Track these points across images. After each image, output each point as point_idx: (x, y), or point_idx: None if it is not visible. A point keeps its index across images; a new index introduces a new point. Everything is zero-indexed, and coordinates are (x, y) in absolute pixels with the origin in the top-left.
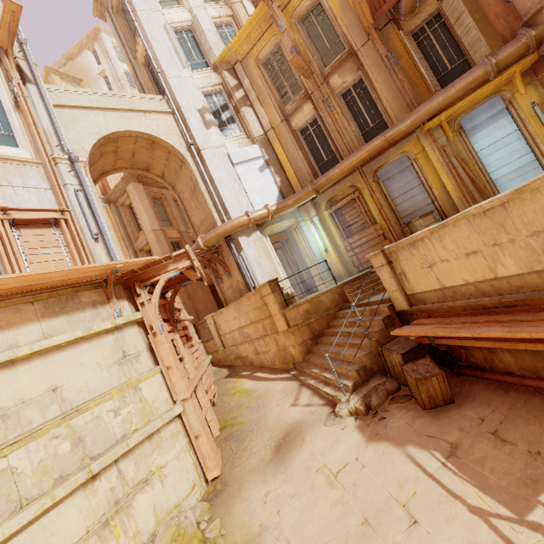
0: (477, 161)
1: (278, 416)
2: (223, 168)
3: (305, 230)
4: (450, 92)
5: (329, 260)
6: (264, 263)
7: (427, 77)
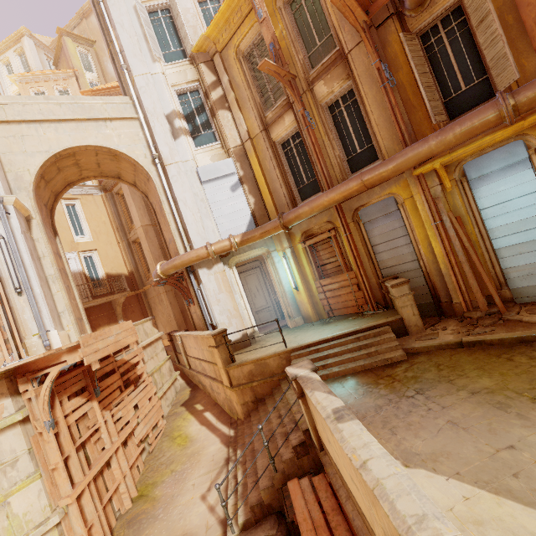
0: (478, 222)
1: (184, 508)
2: (188, 187)
3: (276, 262)
4: (447, 137)
5: (299, 298)
6: (224, 300)
7: (428, 103)
